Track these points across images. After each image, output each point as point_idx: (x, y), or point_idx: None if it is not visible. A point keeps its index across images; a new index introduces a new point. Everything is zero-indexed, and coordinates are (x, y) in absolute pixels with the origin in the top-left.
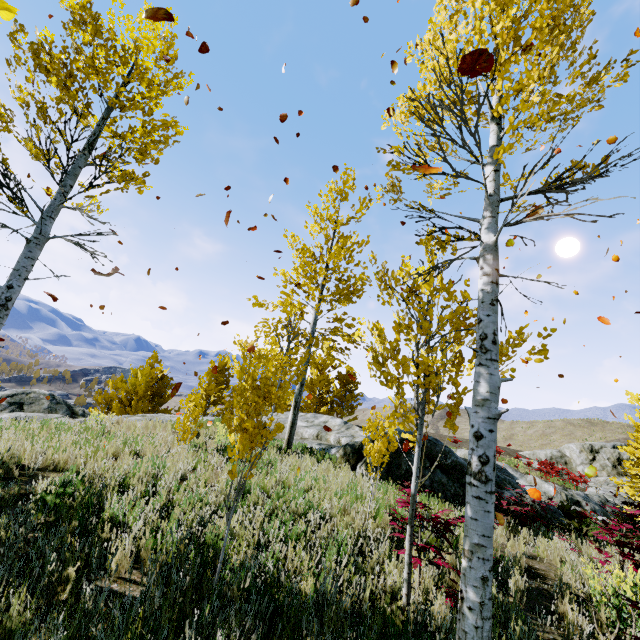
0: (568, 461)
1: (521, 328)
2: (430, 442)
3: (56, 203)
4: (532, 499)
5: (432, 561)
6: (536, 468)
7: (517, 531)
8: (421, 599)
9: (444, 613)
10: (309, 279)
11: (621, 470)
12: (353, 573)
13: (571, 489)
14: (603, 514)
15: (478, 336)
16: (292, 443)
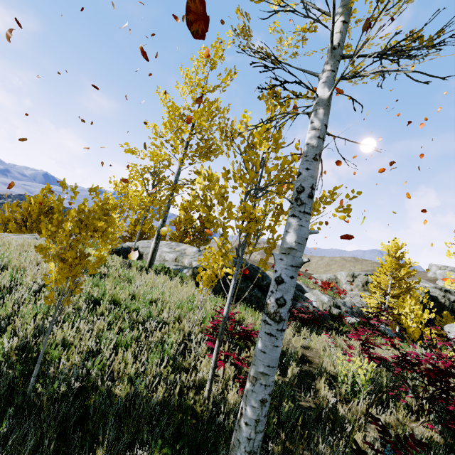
0: (338, 281)
1: (334, 188)
2: (253, 269)
3: None
4: (313, 308)
5: (233, 363)
6: (319, 285)
7: (300, 328)
8: (221, 389)
9: (236, 400)
10: (175, 135)
11: (367, 289)
12: (172, 371)
13: (337, 298)
14: (351, 313)
15: (296, 189)
16: (153, 264)
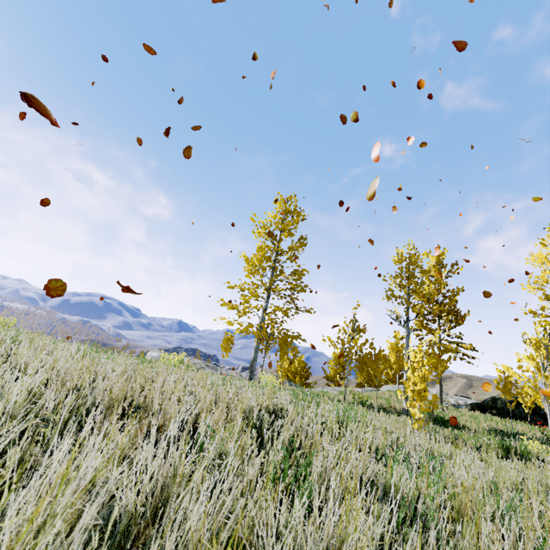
0: None
1: None
2: None
3: (409, 320)
4: None
5: None
6: None
7: None
8: None
9: None
10: (436, 314)
11: None
12: None
13: None
14: None
15: None
16: (442, 402)
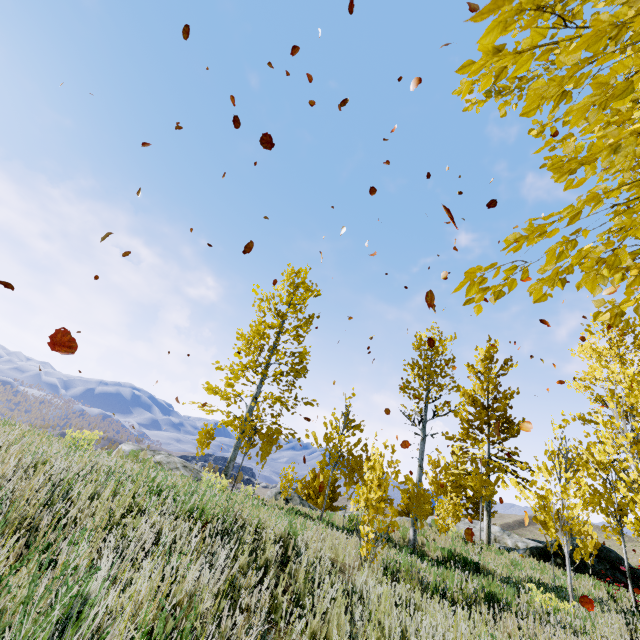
0: None
1: None
2: (605, 549)
3: (426, 420)
4: None
5: None
6: None
7: None
8: None
9: None
10: (483, 421)
11: None
12: None
13: None
14: None
15: None
16: (490, 542)
